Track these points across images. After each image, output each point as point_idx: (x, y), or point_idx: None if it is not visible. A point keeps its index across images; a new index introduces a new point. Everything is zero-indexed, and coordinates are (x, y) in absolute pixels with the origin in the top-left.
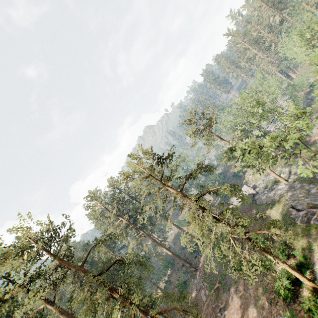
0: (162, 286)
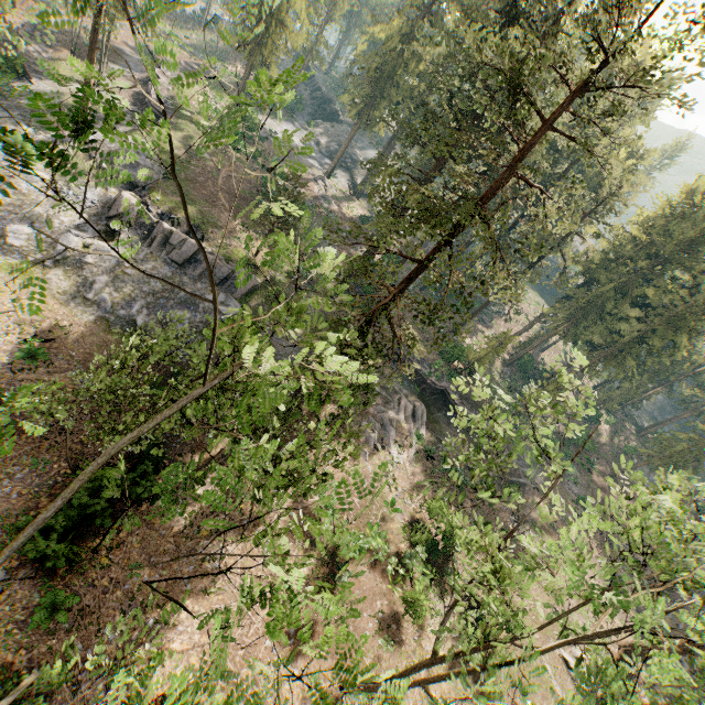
0: None
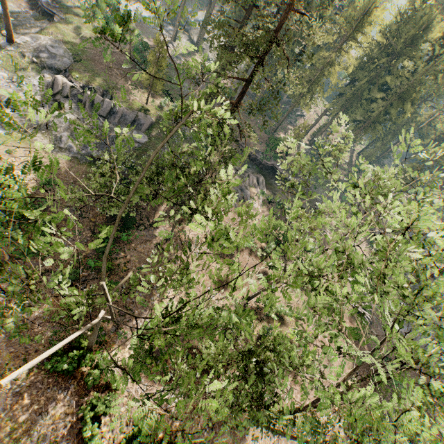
0: None
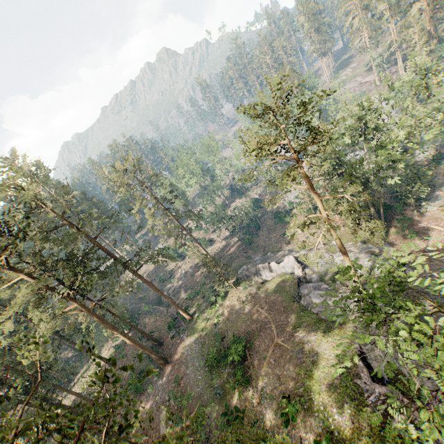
0: (110, 349)
